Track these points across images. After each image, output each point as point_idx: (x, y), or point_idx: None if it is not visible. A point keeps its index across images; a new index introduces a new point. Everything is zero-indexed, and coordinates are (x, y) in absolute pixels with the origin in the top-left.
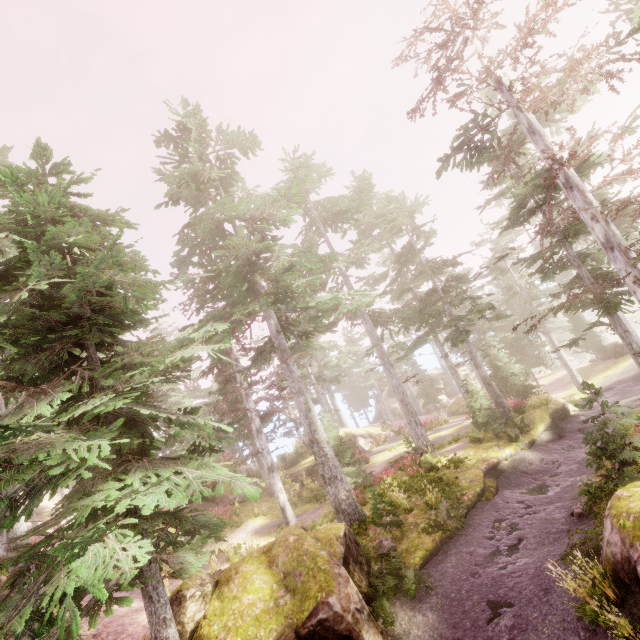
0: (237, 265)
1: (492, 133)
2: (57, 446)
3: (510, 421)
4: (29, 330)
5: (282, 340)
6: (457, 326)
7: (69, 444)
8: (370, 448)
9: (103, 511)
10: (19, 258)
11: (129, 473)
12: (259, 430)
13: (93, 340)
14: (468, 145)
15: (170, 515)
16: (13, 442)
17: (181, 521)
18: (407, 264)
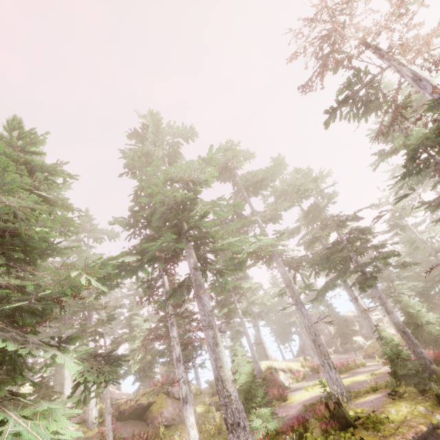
0: (161, 211)
1: (376, 88)
2: None
3: (435, 376)
4: None
5: (198, 276)
6: (364, 272)
7: None
8: (290, 383)
9: None
10: None
11: None
12: (178, 358)
13: None
14: (353, 99)
15: None
16: None
17: None
18: (314, 219)
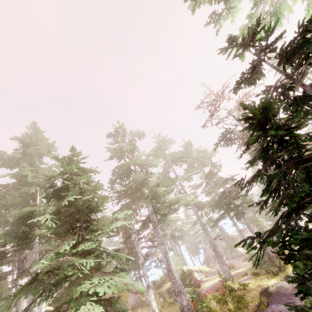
0: (136, 184)
1: (234, 133)
2: (75, 261)
3: (272, 263)
4: (64, 215)
5: (154, 217)
6: (238, 209)
7: (79, 261)
8: (201, 279)
9: (80, 296)
10: (61, 187)
11: (93, 277)
12: (143, 263)
13: (84, 219)
14: (225, 138)
15: (106, 300)
16: (58, 260)
17: (111, 303)
18: (210, 179)
